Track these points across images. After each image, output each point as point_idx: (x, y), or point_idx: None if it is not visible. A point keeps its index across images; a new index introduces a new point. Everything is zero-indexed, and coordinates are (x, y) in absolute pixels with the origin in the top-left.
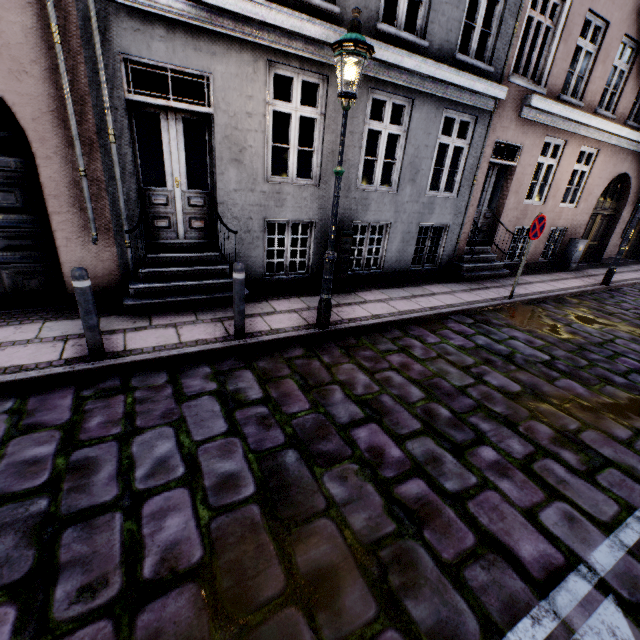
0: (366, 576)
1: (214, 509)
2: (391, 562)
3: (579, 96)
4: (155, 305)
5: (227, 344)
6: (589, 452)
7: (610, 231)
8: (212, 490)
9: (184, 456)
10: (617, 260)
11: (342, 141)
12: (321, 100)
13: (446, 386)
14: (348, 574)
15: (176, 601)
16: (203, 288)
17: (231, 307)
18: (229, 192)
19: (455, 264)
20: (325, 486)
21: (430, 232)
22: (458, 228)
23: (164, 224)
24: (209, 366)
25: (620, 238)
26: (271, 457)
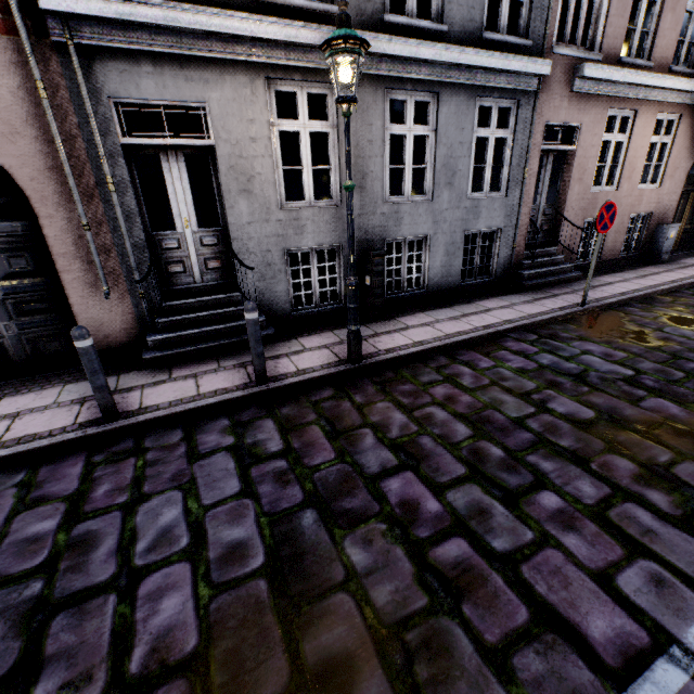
0: (387, 667)
1: (216, 586)
2: (419, 648)
3: (646, 55)
4: (175, 356)
5: (247, 391)
6: (686, 491)
7: None
8: (216, 563)
9: (190, 524)
10: None
11: (347, 152)
12: (331, 111)
13: (499, 419)
14: (365, 664)
15: None
16: (225, 332)
17: None
18: (242, 226)
19: (514, 272)
20: (345, 552)
21: (479, 240)
22: (512, 231)
23: (178, 269)
24: (228, 418)
25: None
26: (286, 520)
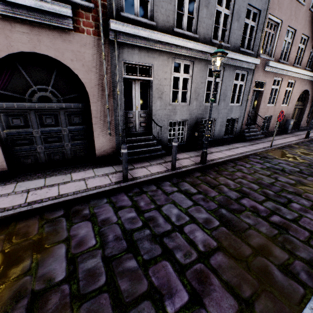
0: (277, 246)
1: (209, 229)
2: (283, 241)
3: (286, 59)
4: (132, 159)
5: (171, 172)
6: None
7: (302, 115)
8: (204, 223)
9: (185, 213)
10: (311, 127)
11: (214, 88)
12: (190, 71)
13: (265, 183)
14: (271, 246)
15: (218, 257)
16: (148, 151)
17: (160, 158)
18: (156, 110)
19: (241, 134)
20: (243, 220)
21: (230, 121)
22: (242, 118)
23: (131, 125)
24: (168, 181)
25: (306, 117)
26: (216, 211)
